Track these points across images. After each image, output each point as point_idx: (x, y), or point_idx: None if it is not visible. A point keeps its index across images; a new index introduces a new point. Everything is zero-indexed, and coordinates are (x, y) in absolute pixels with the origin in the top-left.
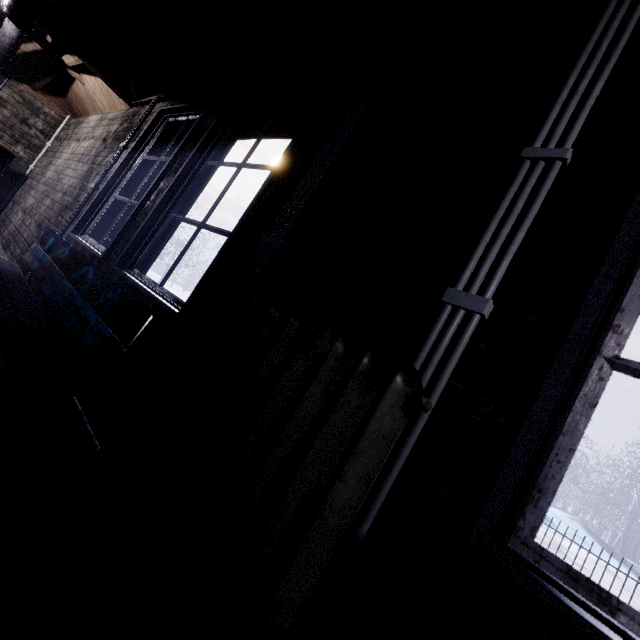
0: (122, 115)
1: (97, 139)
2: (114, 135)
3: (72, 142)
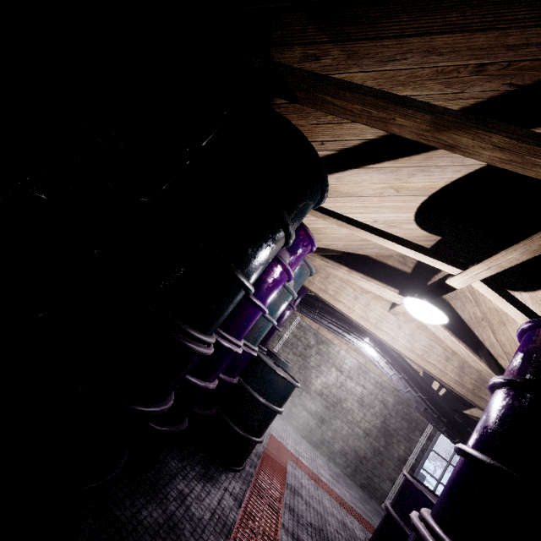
0: (392, 391)
1: (373, 395)
2: (395, 410)
3: (330, 365)
